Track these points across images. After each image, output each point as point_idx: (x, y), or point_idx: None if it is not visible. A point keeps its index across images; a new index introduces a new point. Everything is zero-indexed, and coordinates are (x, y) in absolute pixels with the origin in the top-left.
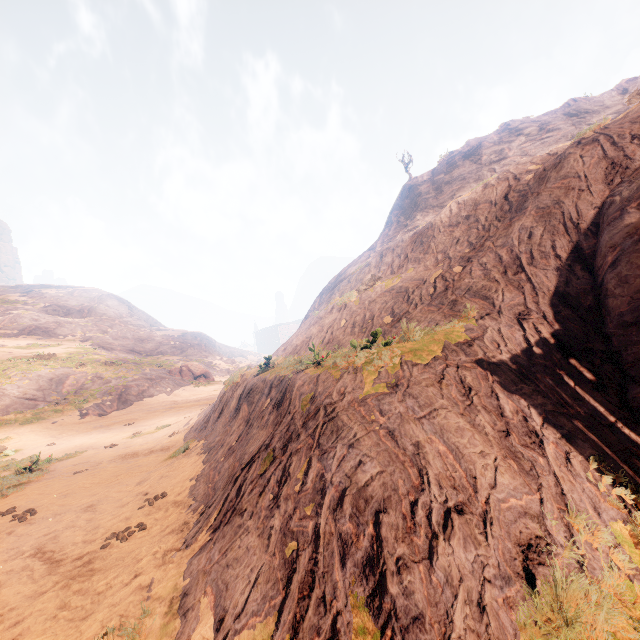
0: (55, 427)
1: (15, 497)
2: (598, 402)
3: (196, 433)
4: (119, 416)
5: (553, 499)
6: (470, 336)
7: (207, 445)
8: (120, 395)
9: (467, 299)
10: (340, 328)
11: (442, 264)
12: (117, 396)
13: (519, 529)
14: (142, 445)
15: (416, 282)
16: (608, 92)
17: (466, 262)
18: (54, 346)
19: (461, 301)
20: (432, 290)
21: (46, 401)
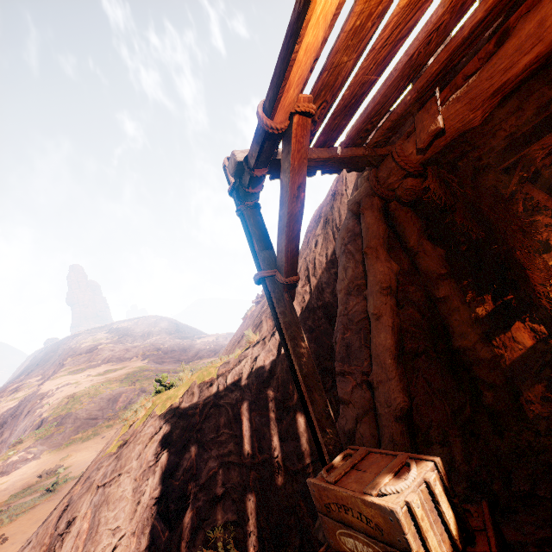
0: (102, 441)
1: (16, 522)
2: (303, 438)
3: None
4: None
5: None
6: (219, 374)
7: None
8: None
9: (266, 320)
10: (230, 345)
11: None
12: None
13: None
14: None
15: None
16: None
17: None
18: (121, 369)
19: (263, 322)
20: (265, 307)
21: (104, 418)
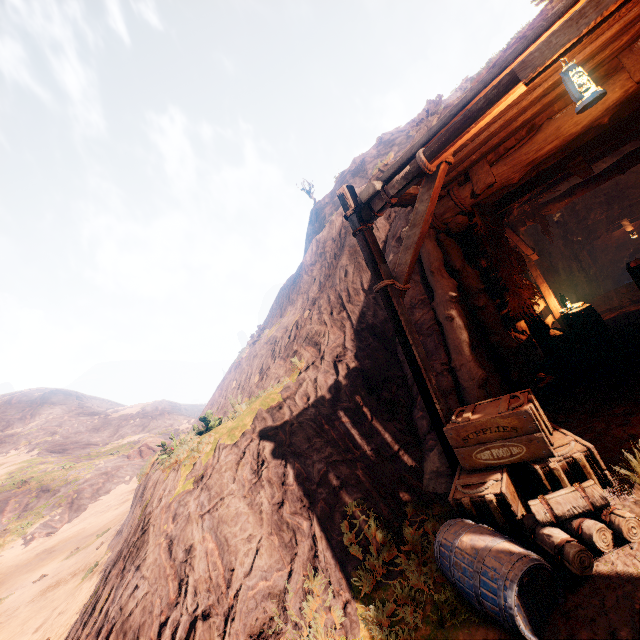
0: None
1: None
2: (388, 432)
3: (114, 541)
4: (68, 530)
5: (303, 567)
6: (284, 397)
7: (109, 559)
8: (71, 503)
9: (303, 348)
10: (231, 391)
11: (302, 307)
12: (68, 505)
13: (257, 616)
14: (70, 568)
15: (283, 331)
16: (453, 94)
17: (312, 305)
18: None
19: (299, 351)
20: (287, 340)
21: None
